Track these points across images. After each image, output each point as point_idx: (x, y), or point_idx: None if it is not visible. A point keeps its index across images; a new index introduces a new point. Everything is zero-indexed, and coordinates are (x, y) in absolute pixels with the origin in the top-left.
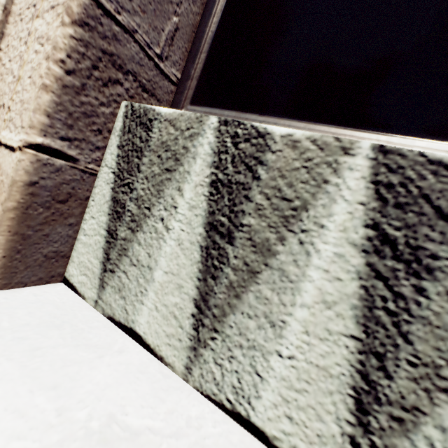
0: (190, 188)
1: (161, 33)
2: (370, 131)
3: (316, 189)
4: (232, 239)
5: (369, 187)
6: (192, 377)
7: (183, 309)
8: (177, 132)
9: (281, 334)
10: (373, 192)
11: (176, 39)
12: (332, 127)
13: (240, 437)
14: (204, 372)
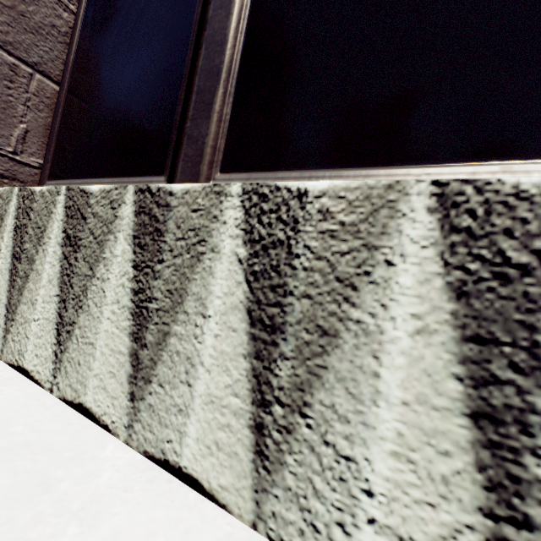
0: (7, 235)
1: (10, 138)
2: (125, 177)
3: (49, 218)
4: (21, 260)
5: (65, 210)
6: (3, 356)
7: (1, 314)
8: (3, 202)
9: (36, 308)
10: (65, 213)
11: (29, 138)
12: (110, 179)
13: (12, 375)
14: (8, 349)
